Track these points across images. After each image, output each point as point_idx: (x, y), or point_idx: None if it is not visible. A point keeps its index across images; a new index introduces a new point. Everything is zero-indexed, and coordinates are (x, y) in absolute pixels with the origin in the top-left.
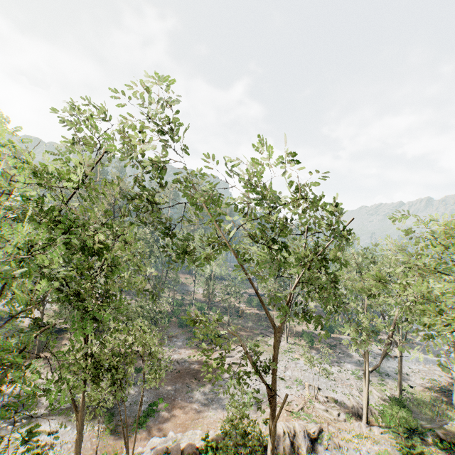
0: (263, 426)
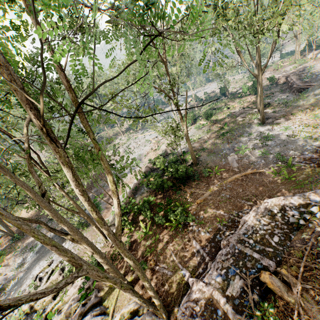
0: None
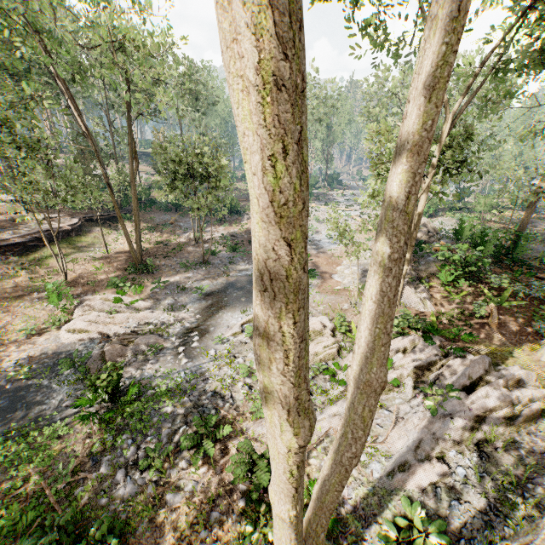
0: (368, 243)
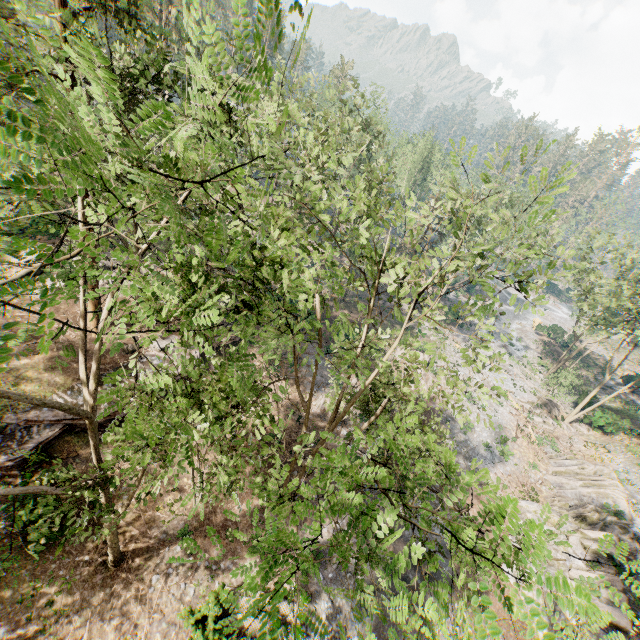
0: (530, 470)
